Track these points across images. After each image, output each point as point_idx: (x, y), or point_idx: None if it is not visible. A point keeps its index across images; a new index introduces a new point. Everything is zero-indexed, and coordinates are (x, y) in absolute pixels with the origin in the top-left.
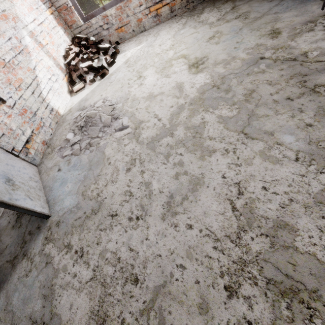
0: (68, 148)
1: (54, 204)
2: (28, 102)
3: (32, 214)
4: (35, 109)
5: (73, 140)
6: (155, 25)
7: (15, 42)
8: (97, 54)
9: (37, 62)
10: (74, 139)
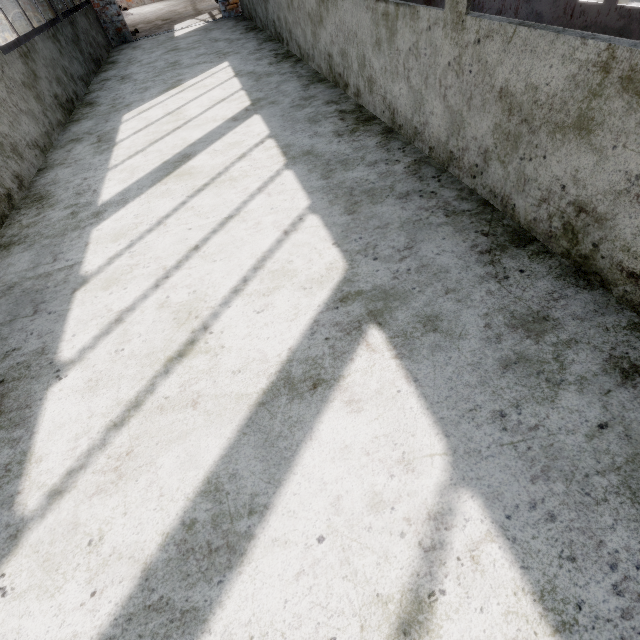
0: None
1: None
2: None
3: None
4: None
5: None
6: (151, 3)
7: None
8: None
9: None
10: None
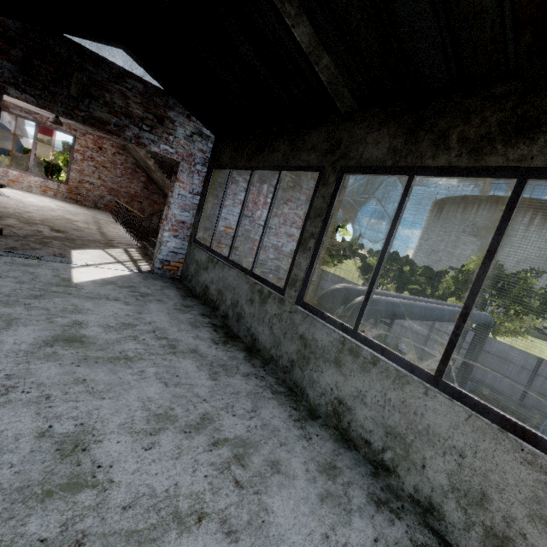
0: None
1: None
2: None
3: None
4: None
5: None
6: (40, 195)
7: None
8: None
9: None
10: None
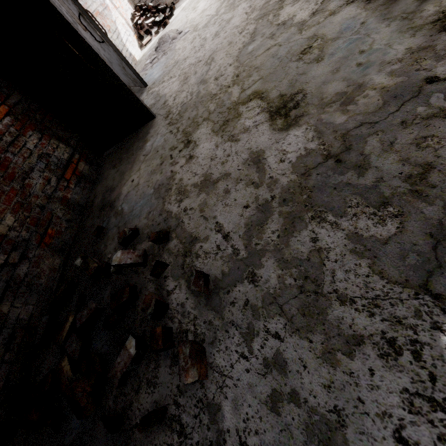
0: (149, 65)
1: (148, 82)
2: (116, 42)
3: (138, 77)
4: (121, 49)
5: (152, 58)
6: None
7: (102, 1)
8: (157, 13)
9: (116, 18)
10: (153, 57)
